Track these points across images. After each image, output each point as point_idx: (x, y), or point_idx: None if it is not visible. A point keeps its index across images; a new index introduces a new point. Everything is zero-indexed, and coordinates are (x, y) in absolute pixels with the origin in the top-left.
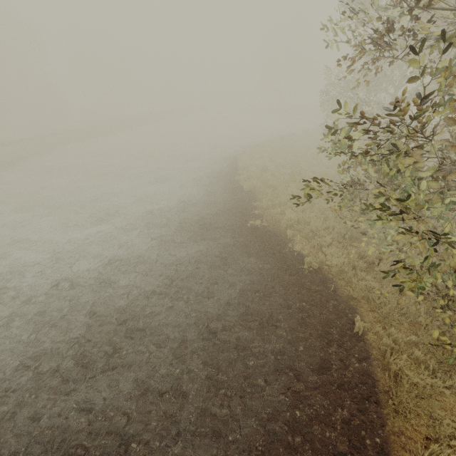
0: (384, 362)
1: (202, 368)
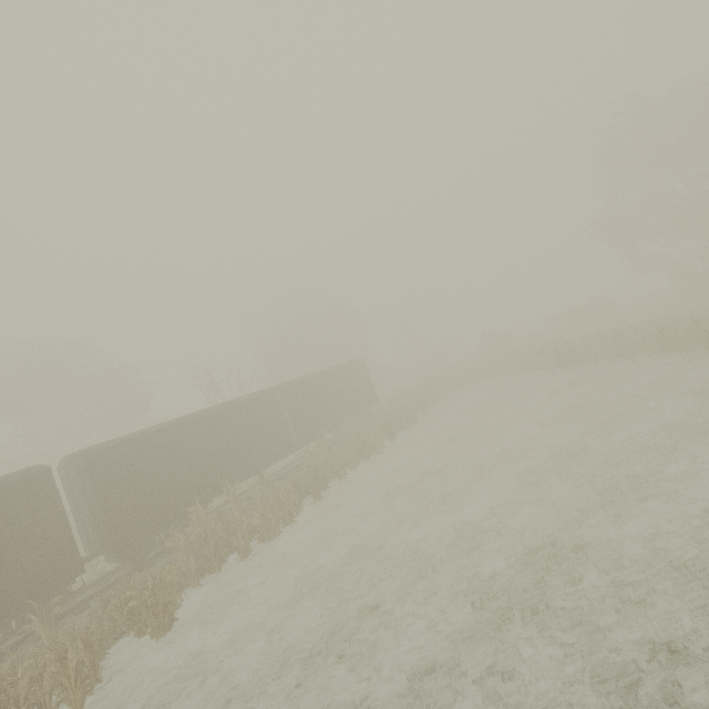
0: None
1: None
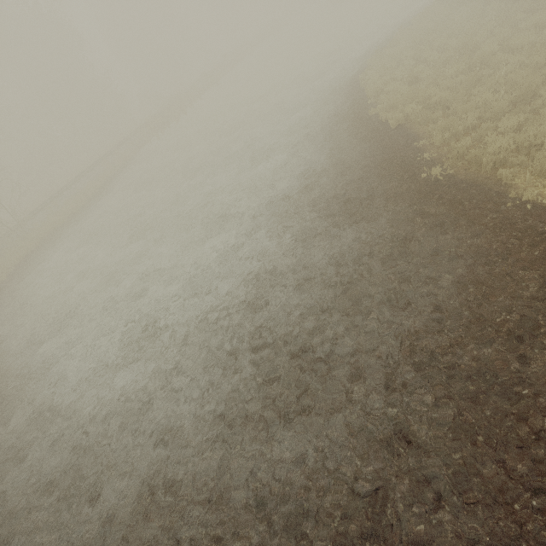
0: None
1: (434, 407)
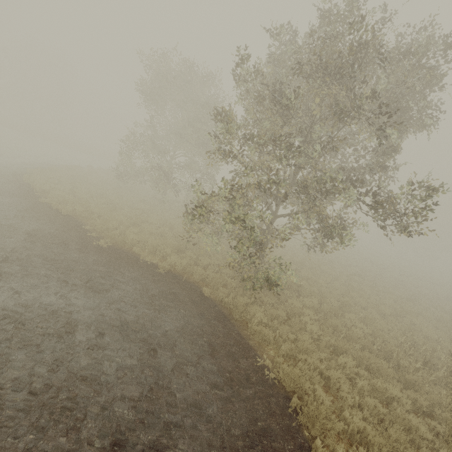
0: (222, 304)
1: (137, 347)
